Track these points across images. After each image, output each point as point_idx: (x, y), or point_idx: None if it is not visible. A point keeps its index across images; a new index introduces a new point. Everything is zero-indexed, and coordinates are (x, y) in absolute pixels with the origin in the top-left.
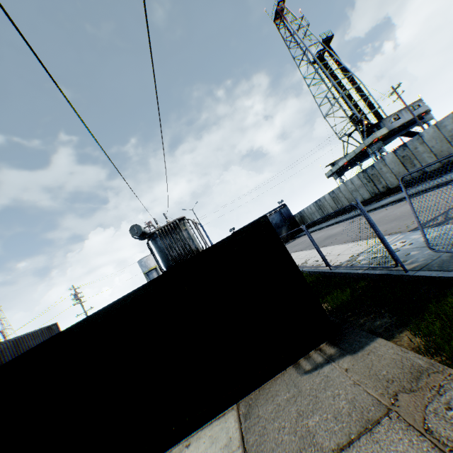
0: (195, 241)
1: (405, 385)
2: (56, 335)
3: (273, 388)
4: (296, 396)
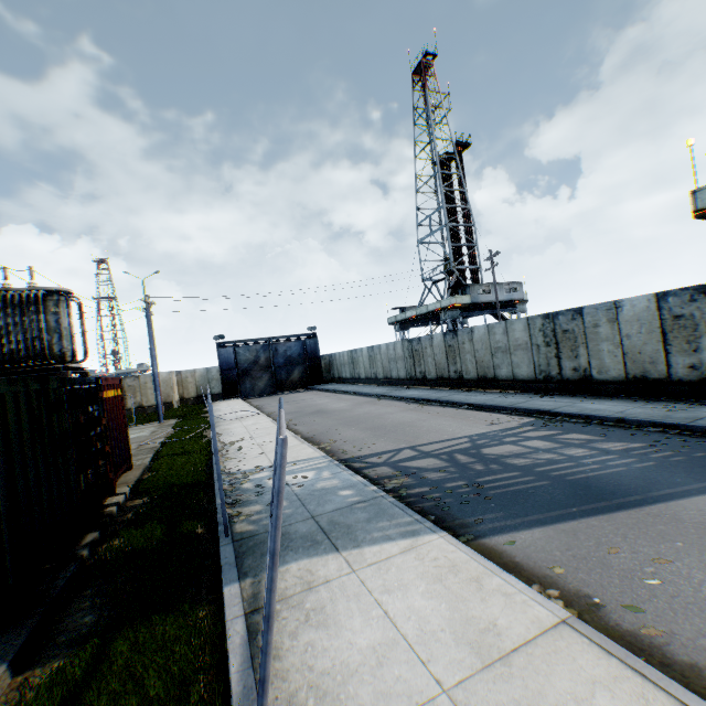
0: (67, 338)
1: None
2: None
3: None
4: None
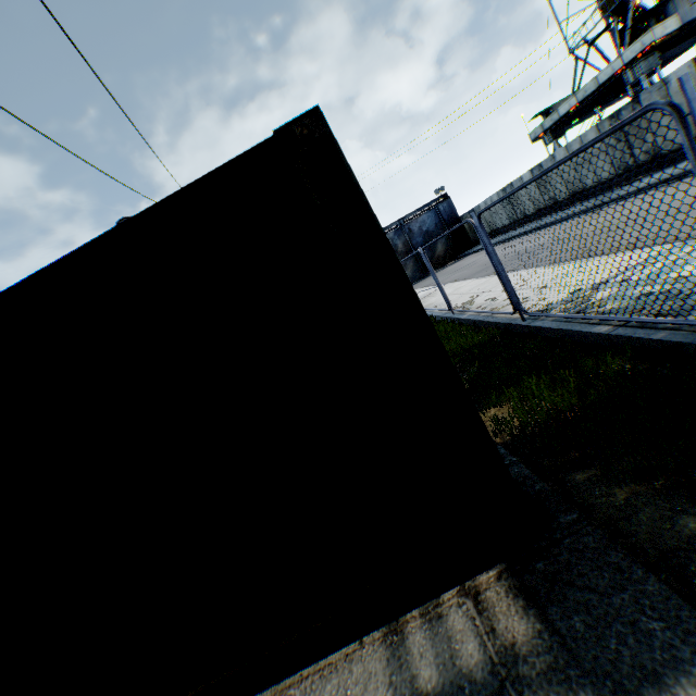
0: None
1: None
2: None
3: None
4: None
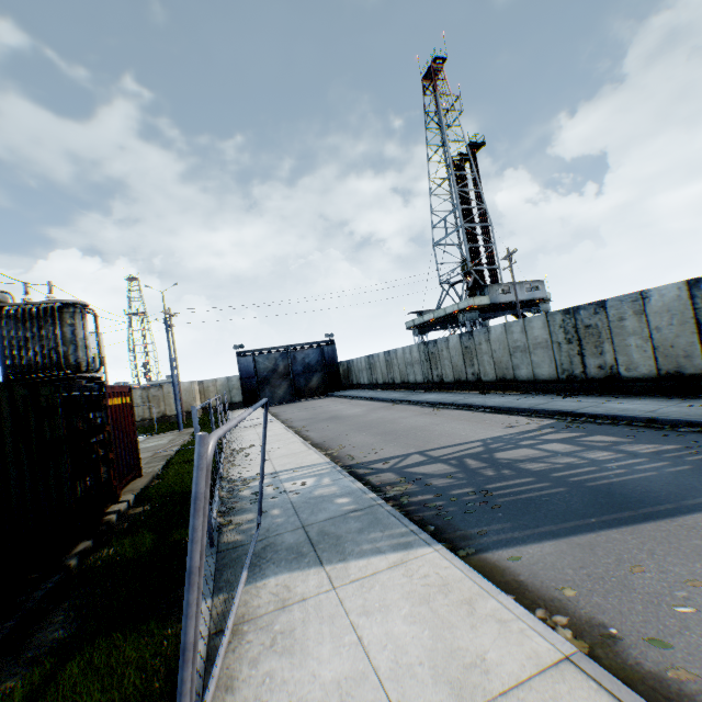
0: (82, 349)
1: None
2: None
3: None
4: None
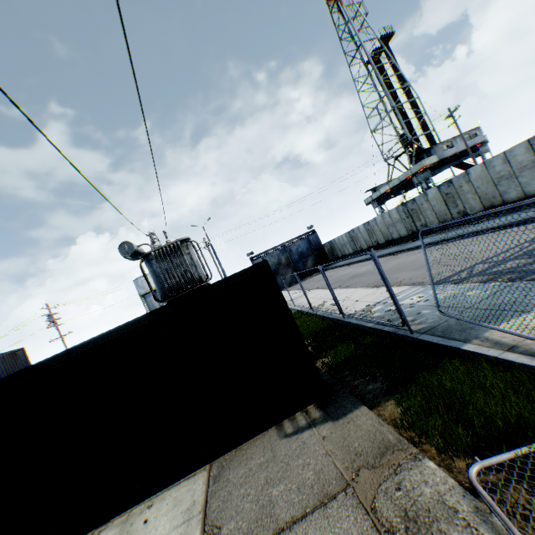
0: (198, 267)
1: (370, 460)
2: (3, 379)
3: (250, 450)
4: (270, 461)
